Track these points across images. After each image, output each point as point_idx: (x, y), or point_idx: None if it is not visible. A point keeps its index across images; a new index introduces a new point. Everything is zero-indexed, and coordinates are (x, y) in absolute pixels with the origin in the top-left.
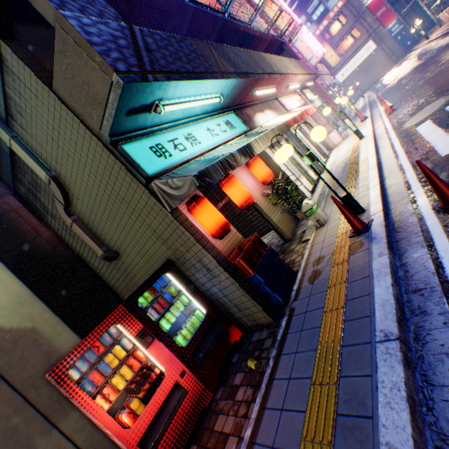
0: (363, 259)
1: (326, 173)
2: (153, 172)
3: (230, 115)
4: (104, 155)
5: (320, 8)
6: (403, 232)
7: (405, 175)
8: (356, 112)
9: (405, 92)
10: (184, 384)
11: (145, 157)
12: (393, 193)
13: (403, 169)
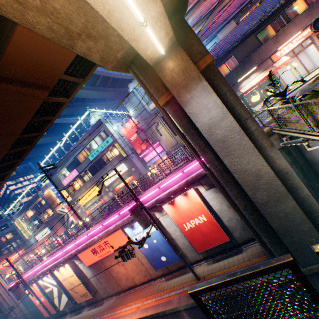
0: None
1: None
2: None
3: None
4: None
5: None
6: None
7: None
8: None
9: None
10: None
11: None
12: None
13: None
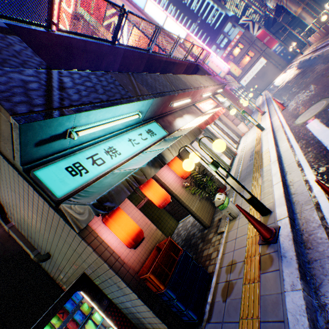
0: (275, 287)
1: (231, 178)
2: (64, 193)
3: (152, 124)
4: (20, 179)
5: (225, 39)
6: (314, 250)
7: (304, 172)
8: (256, 108)
9: (292, 93)
10: None
11: (58, 179)
12: (296, 193)
13: (302, 166)
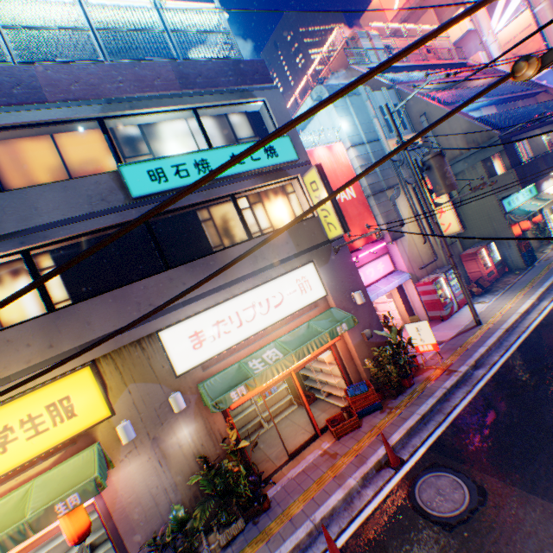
0: None
1: None
2: (507, 211)
3: (531, 186)
4: (492, 202)
5: None
6: None
7: None
8: None
9: None
10: (493, 271)
11: (505, 206)
12: None
13: None
